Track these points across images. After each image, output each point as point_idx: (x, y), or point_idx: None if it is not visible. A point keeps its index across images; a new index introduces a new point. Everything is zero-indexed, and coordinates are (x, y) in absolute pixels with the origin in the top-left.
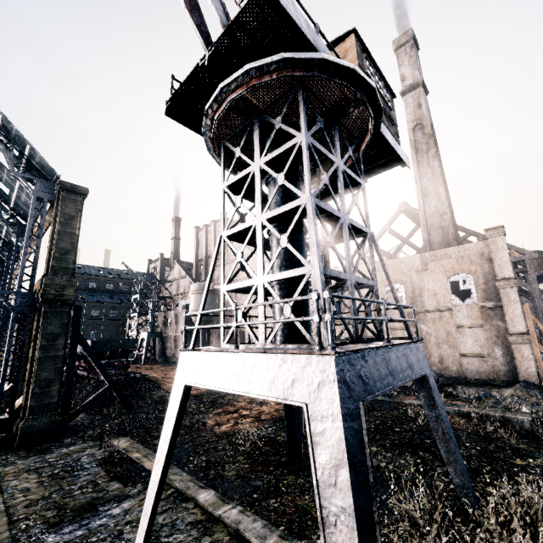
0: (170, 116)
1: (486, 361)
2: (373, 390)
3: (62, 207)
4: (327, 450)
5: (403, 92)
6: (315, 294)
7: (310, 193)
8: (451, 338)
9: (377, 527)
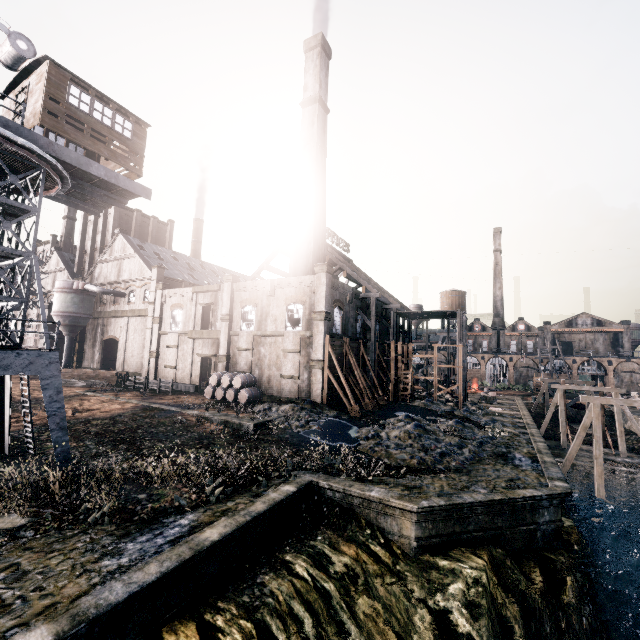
0: None
1: (296, 383)
2: None
3: None
4: None
5: (302, 104)
6: None
7: None
8: (279, 361)
9: None
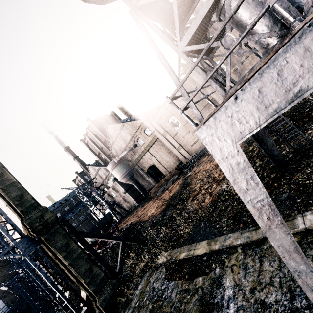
0: None
1: None
2: None
3: None
4: None
5: None
6: None
7: None
8: None
9: None
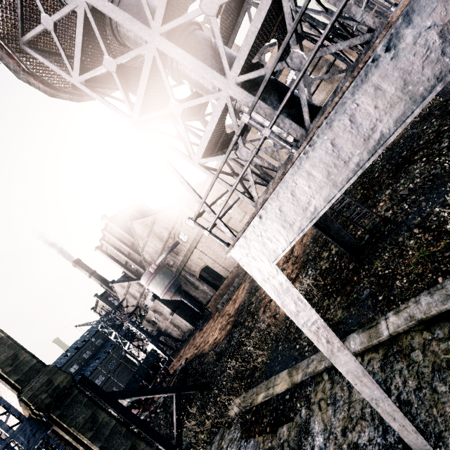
0: None
1: None
2: None
3: None
4: None
5: None
6: None
7: None
8: None
9: None
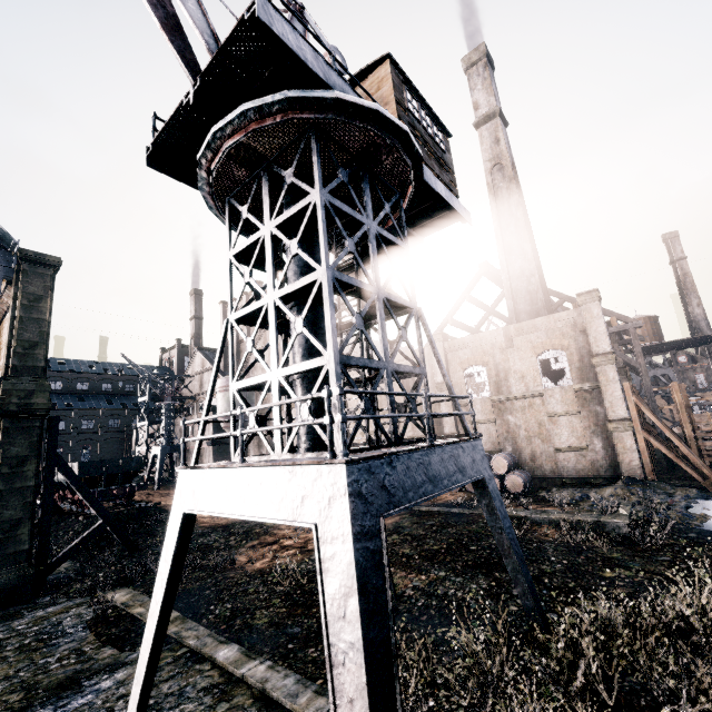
0: (153, 167)
1: (585, 456)
2: (402, 502)
3: (24, 284)
4: (336, 578)
5: (477, 124)
6: (325, 391)
7: (327, 264)
8: (544, 429)
9: (394, 661)
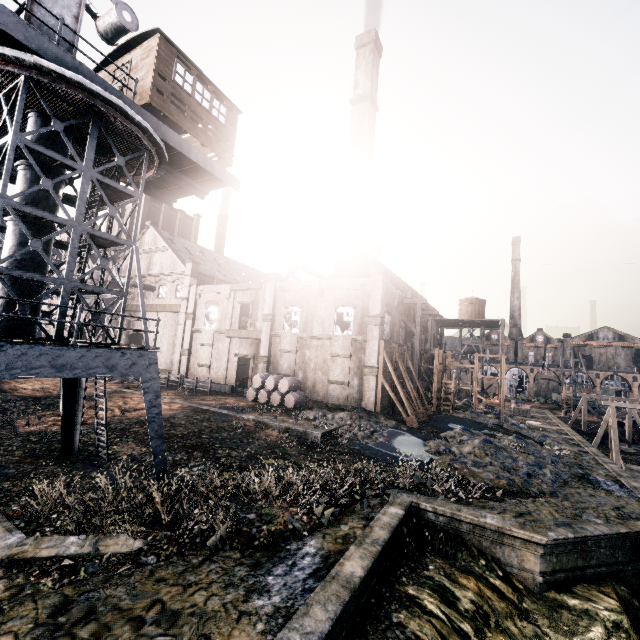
0: None
1: (345, 389)
2: (1, 374)
3: None
4: None
5: (352, 102)
6: None
7: (2, 194)
8: (326, 365)
9: None
